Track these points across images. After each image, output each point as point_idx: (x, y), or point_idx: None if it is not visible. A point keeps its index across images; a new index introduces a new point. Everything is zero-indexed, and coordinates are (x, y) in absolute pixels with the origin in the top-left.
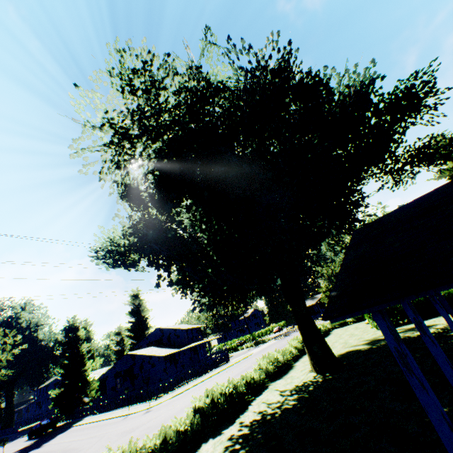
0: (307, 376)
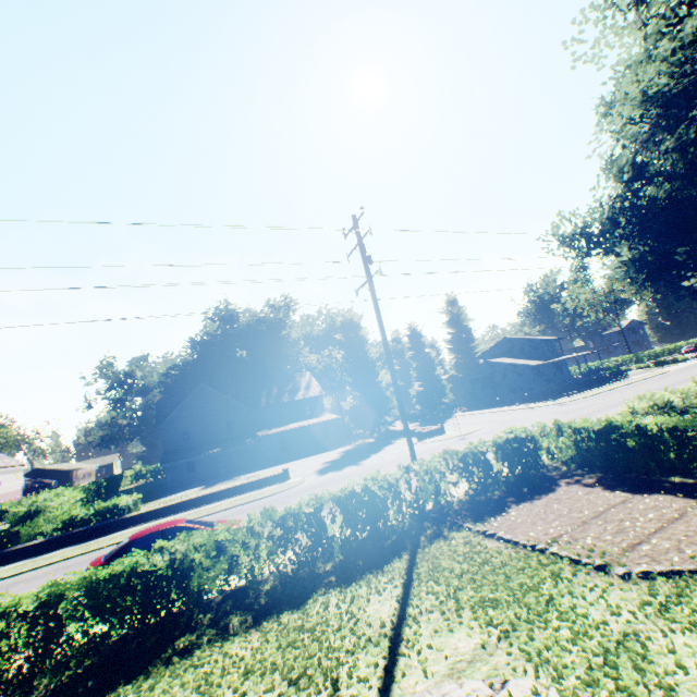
0: None
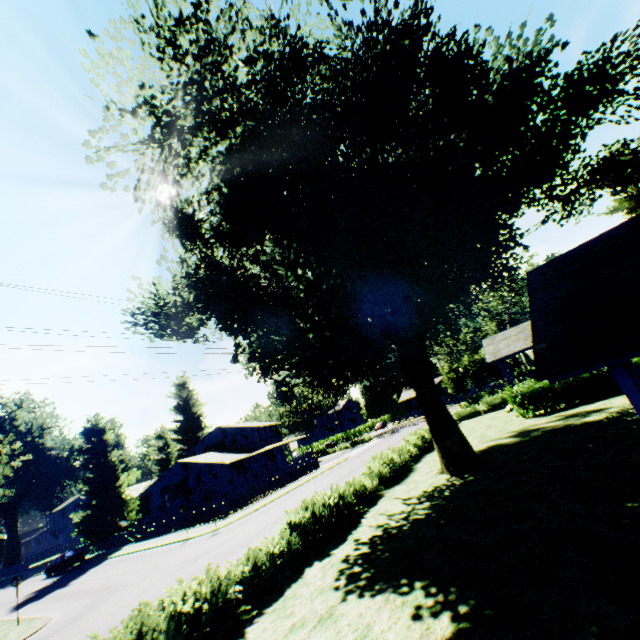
0: (438, 480)
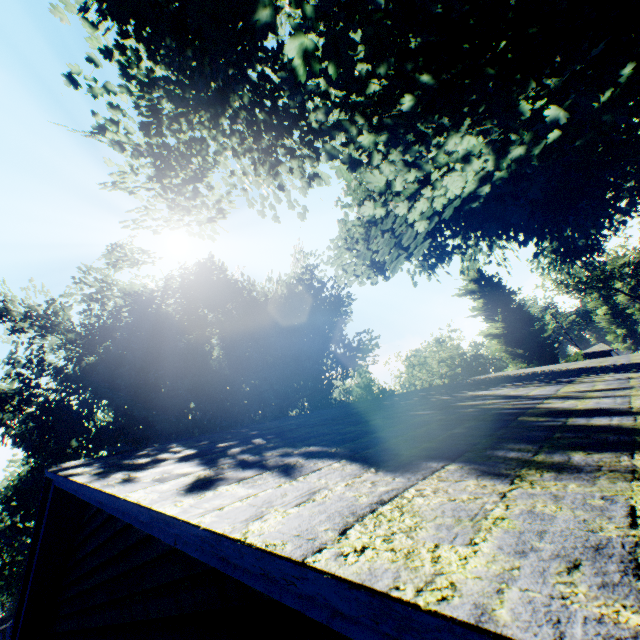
0: None
